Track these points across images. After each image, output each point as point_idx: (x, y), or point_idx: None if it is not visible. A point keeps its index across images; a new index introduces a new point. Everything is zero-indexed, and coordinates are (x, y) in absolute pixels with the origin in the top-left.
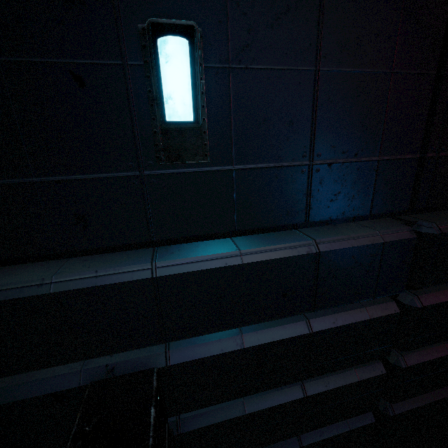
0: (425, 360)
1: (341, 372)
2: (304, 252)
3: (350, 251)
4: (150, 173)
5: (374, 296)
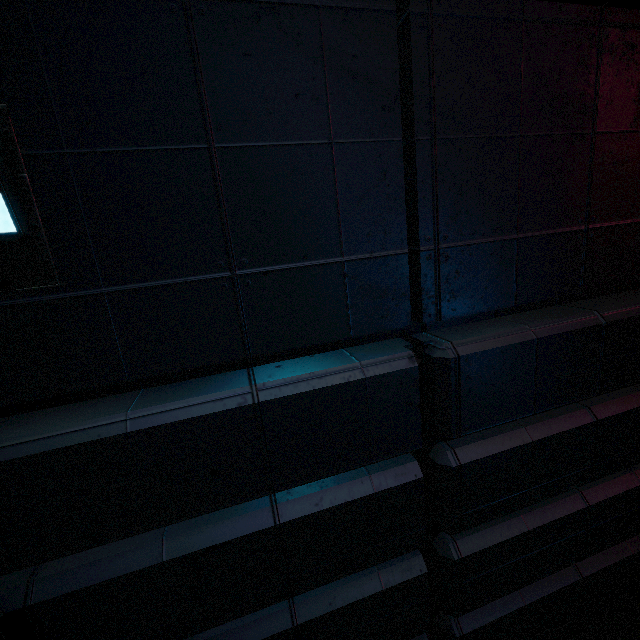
0: (490, 544)
1: (357, 578)
2: (234, 405)
3: (311, 396)
4: None
5: (373, 458)
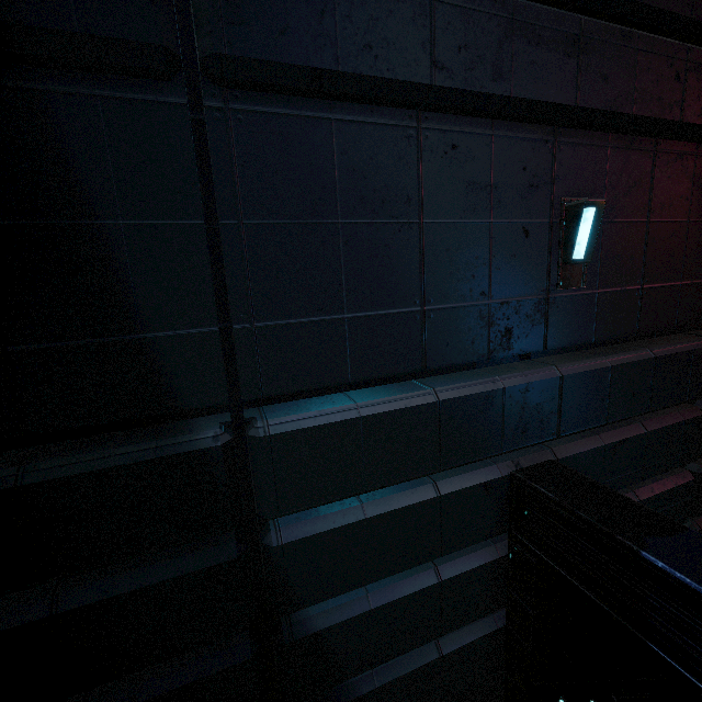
0: None
1: (660, 480)
2: (646, 357)
3: (673, 357)
4: (552, 296)
5: (688, 398)
